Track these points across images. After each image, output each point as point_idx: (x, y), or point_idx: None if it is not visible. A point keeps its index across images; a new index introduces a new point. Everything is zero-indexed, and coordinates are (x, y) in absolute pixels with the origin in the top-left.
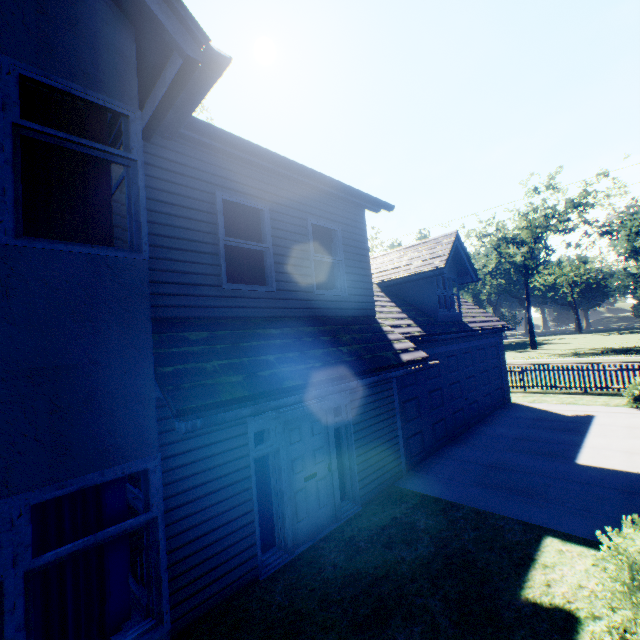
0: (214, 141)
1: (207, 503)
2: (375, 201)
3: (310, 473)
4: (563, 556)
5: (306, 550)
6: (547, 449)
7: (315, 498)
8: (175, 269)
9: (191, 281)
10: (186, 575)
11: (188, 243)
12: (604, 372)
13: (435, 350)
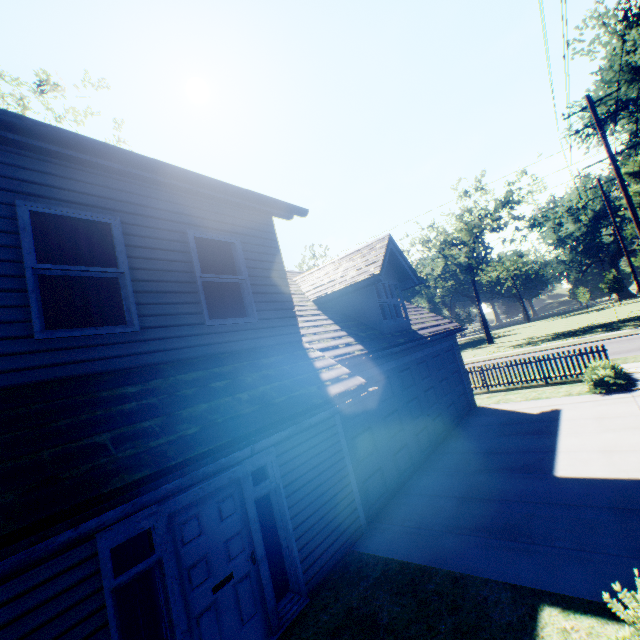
0: None
1: None
2: (281, 205)
3: (222, 577)
4: None
5: None
6: (521, 462)
7: (234, 612)
8: None
9: None
10: None
11: None
12: (560, 360)
13: (384, 367)
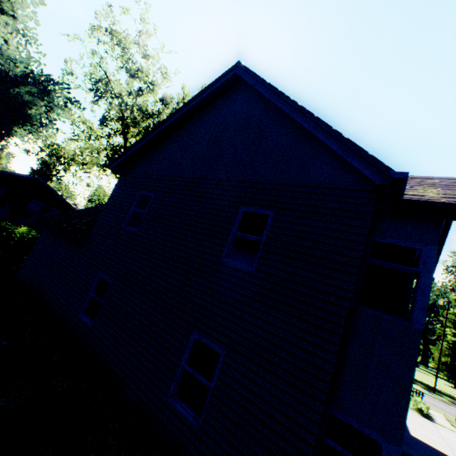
0: None
1: None
2: None
3: None
4: None
5: None
6: None
7: None
8: None
9: None
10: None
11: None
12: None
13: None
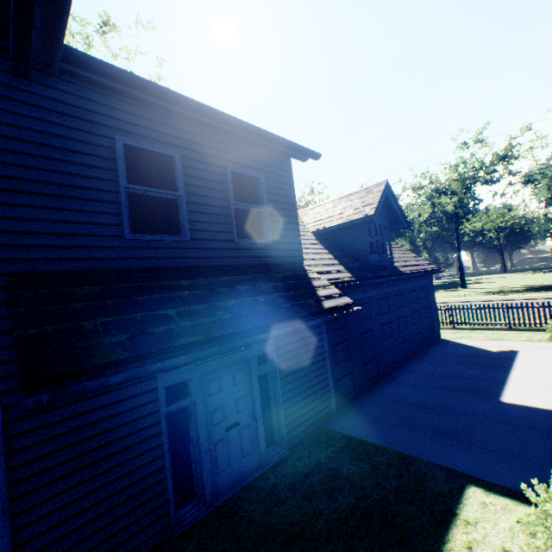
0: (108, 80)
1: (109, 465)
2: (300, 149)
3: (232, 422)
4: (486, 510)
5: (226, 501)
6: (473, 386)
7: (238, 447)
8: (65, 219)
9: (86, 231)
10: (83, 544)
11: (81, 191)
12: (527, 309)
13: (366, 294)
